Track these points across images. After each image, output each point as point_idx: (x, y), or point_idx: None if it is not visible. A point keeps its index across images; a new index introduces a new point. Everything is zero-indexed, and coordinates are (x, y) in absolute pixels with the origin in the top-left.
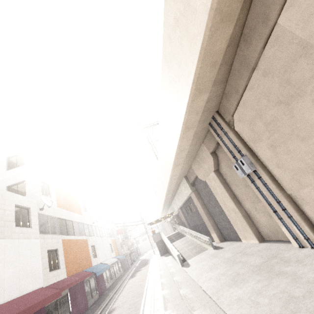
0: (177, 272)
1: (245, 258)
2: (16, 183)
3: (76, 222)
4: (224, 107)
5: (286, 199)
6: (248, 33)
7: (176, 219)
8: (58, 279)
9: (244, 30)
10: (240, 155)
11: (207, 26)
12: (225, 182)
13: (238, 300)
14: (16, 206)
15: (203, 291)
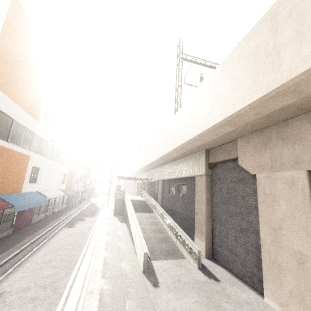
0: (134, 284)
1: None
2: None
3: (21, 126)
4: None
5: None
6: None
7: (148, 186)
8: None
9: None
10: None
11: None
12: None
13: None
14: None
15: None
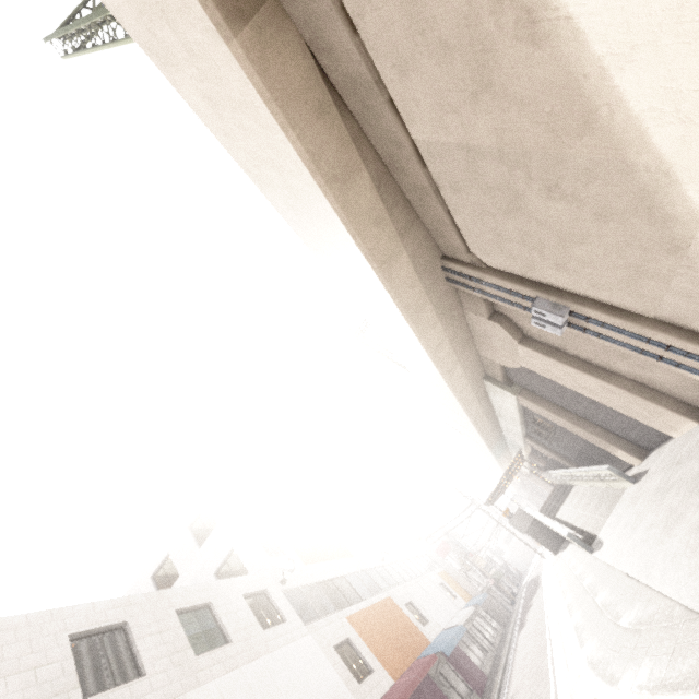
0: (586, 569)
1: (680, 472)
2: (224, 561)
3: (351, 576)
4: (447, 247)
5: (655, 330)
6: (390, 161)
7: (538, 461)
8: (381, 692)
9: (383, 160)
10: (528, 302)
11: (330, 202)
12: (553, 349)
13: (673, 560)
14: (245, 597)
15: (627, 578)
